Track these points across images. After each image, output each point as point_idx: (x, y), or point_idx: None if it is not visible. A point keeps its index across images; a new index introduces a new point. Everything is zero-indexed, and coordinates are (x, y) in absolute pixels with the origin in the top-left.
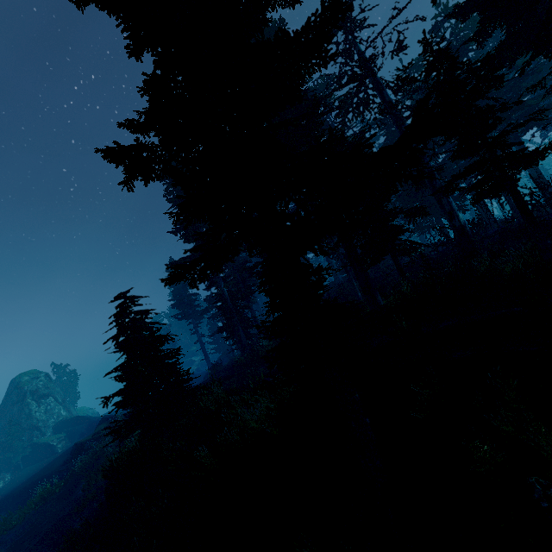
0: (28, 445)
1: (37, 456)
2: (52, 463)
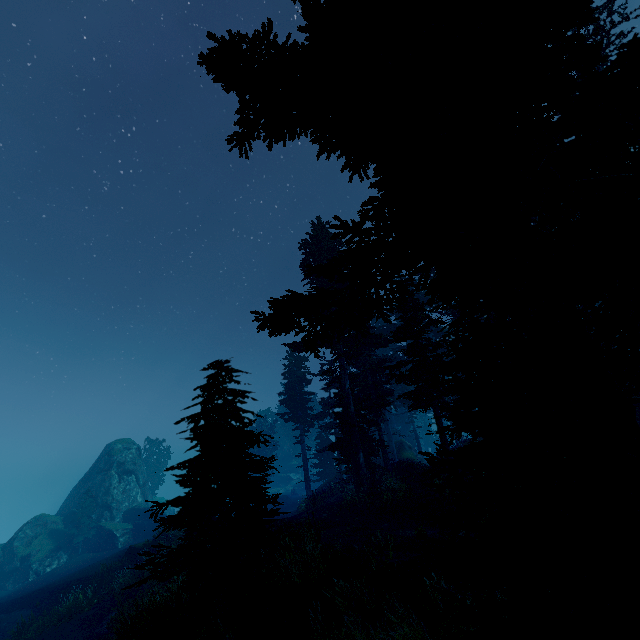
0: (94, 526)
1: (97, 544)
2: (103, 561)
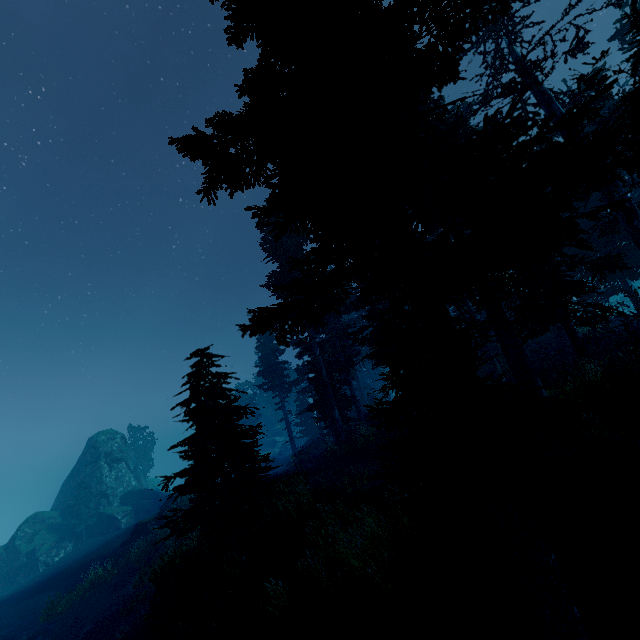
0: (93, 513)
1: (100, 528)
2: (112, 541)
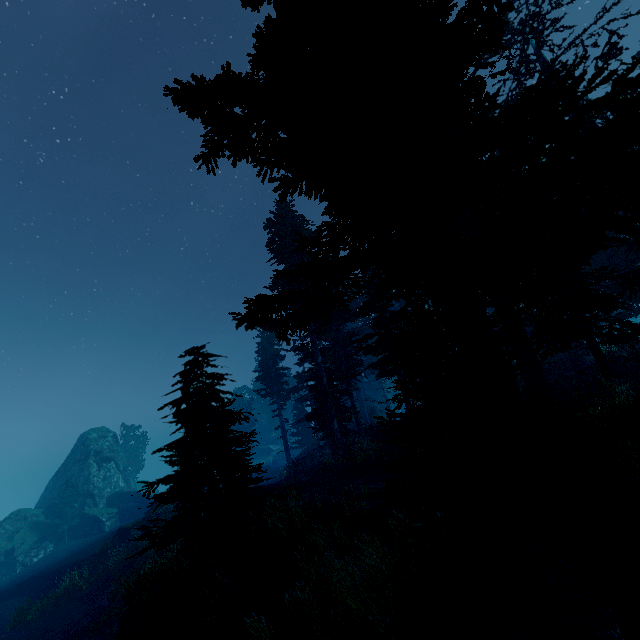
0: (78, 514)
1: (84, 530)
2: (93, 545)
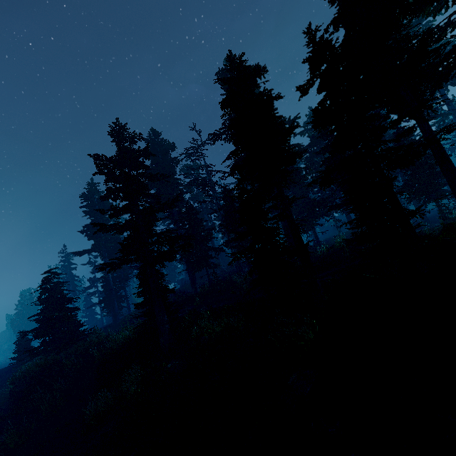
0: None
1: None
2: None
